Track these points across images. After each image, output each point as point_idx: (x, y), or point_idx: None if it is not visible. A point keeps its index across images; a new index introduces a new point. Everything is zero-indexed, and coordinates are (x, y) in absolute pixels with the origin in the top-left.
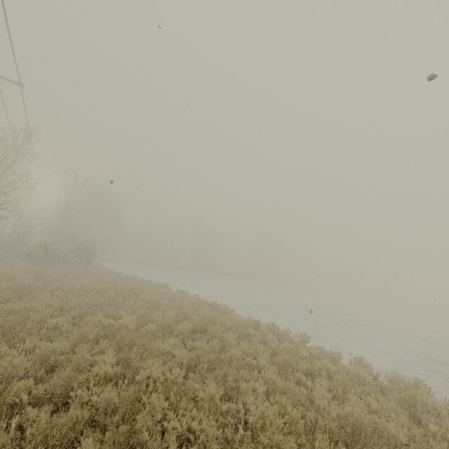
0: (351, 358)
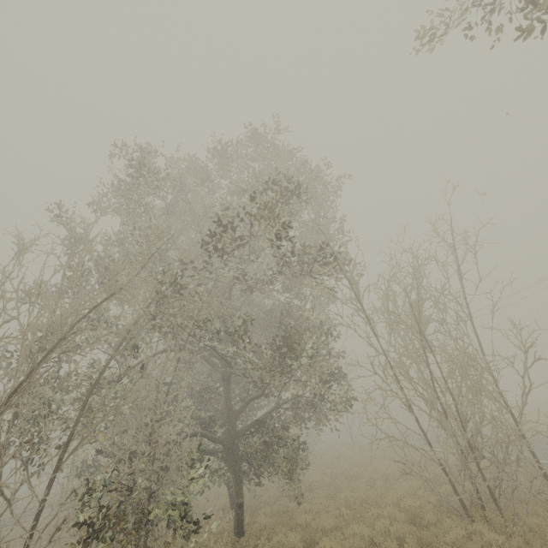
0: None
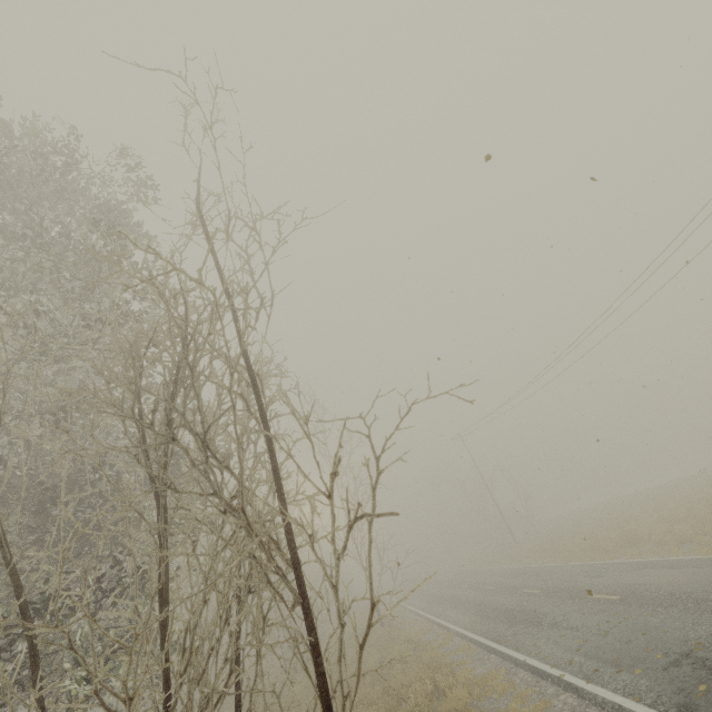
0: None
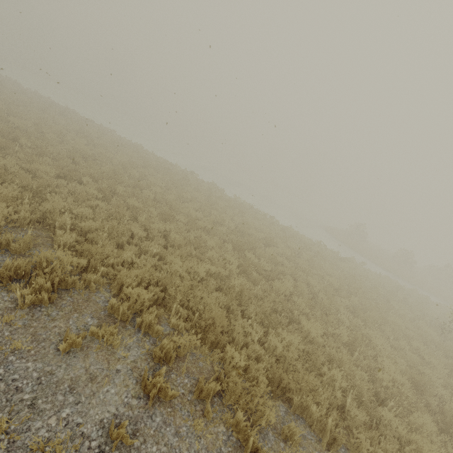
0: (128, 140)
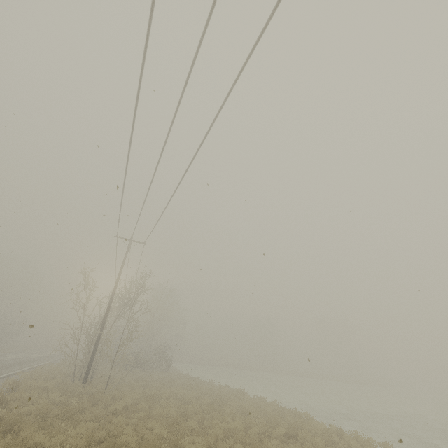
0: None
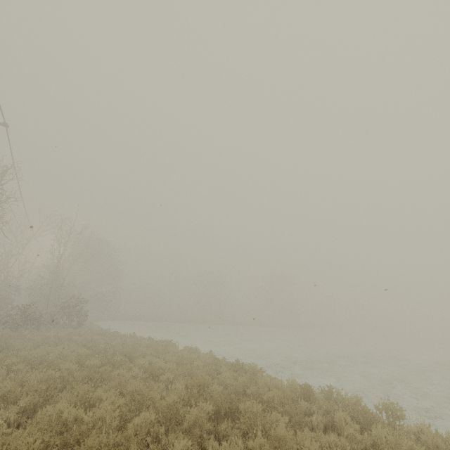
0: None
